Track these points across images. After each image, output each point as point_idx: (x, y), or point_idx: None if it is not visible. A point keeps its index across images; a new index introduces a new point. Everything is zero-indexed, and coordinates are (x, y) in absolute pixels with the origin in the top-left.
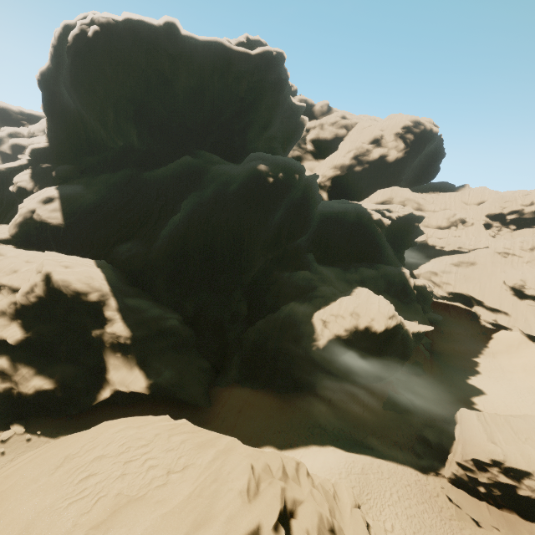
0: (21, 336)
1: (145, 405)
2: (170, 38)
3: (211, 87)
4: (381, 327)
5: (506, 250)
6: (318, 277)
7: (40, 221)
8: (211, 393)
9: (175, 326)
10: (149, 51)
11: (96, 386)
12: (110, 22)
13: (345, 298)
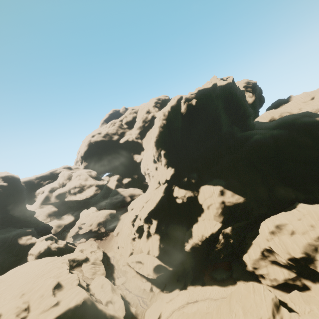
0: None
1: None
2: (213, 90)
3: (232, 102)
4: None
5: None
6: None
7: (233, 204)
8: None
9: None
10: (212, 99)
11: None
12: (196, 95)
13: None
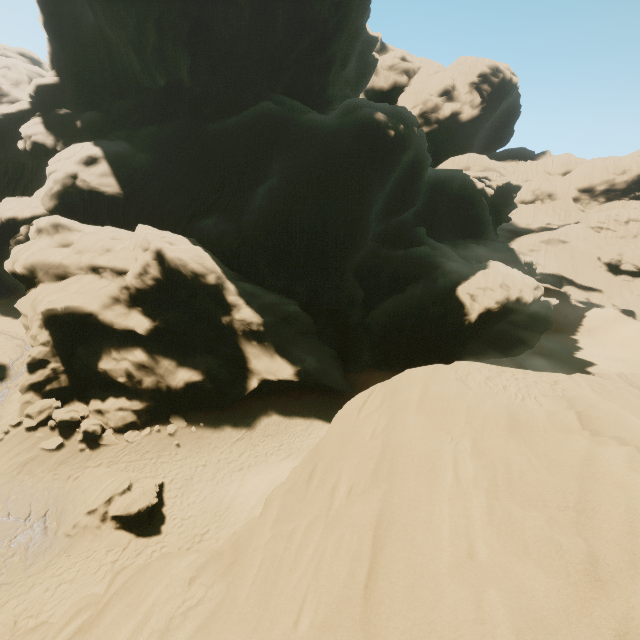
0: (149, 325)
1: (291, 393)
2: None
3: None
4: (531, 297)
5: (601, 224)
6: (440, 253)
7: (89, 189)
8: (348, 379)
9: (298, 312)
10: None
11: (241, 377)
12: None
13: (489, 271)
